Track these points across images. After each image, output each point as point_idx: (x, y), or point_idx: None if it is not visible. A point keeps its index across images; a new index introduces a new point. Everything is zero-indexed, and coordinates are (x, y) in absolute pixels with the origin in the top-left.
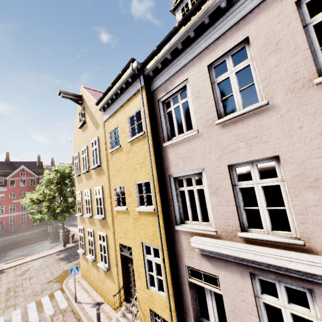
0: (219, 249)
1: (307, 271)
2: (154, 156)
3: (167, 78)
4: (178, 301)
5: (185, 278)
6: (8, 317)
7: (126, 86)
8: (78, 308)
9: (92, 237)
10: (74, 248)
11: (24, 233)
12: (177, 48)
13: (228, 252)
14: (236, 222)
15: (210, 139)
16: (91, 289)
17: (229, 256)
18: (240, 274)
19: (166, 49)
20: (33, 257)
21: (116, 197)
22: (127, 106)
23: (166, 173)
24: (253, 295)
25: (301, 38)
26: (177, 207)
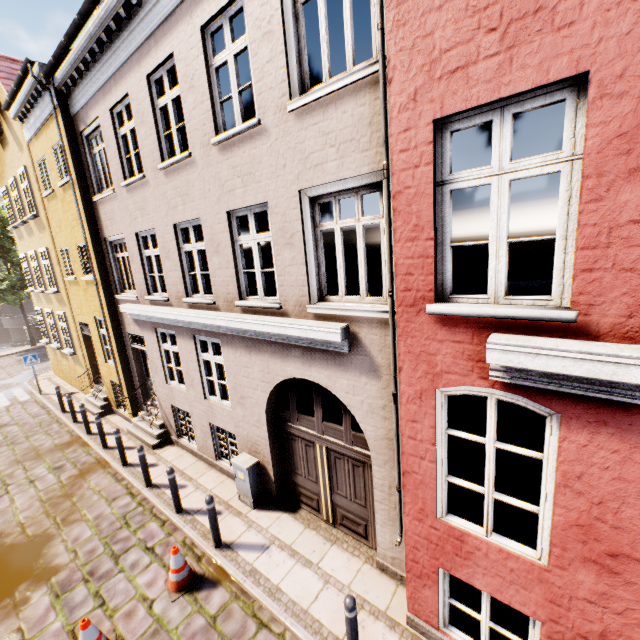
0: (133, 311)
1: (162, 317)
2: (85, 213)
3: (82, 104)
4: (127, 366)
5: (129, 345)
6: None
7: (38, 94)
8: (44, 398)
9: (52, 320)
10: None
11: None
12: (80, 67)
13: (137, 312)
14: (145, 287)
15: (123, 202)
16: (66, 383)
17: (143, 317)
18: (152, 331)
19: (68, 62)
20: None
21: (66, 264)
22: (48, 128)
23: (102, 236)
24: (158, 345)
25: (152, 120)
26: (117, 276)
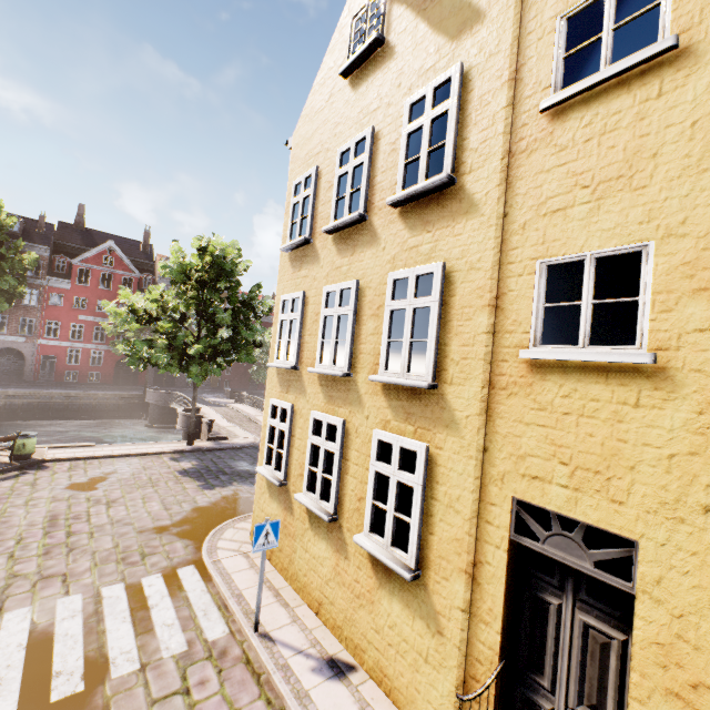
0: None
1: None
2: None
3: None
4: None
5: None
6: (44, 615)
7: None
8: (270, 660)
9: (332, 443)
10: (213, 453)
11: (95, 391)
12: None
13: None
14: None
15: None
16: (294, 594)
17: None
18: None
19: None
20: (116, 449)
21: (541, 309)
22: None
23: None
24: None
25: None
26: None
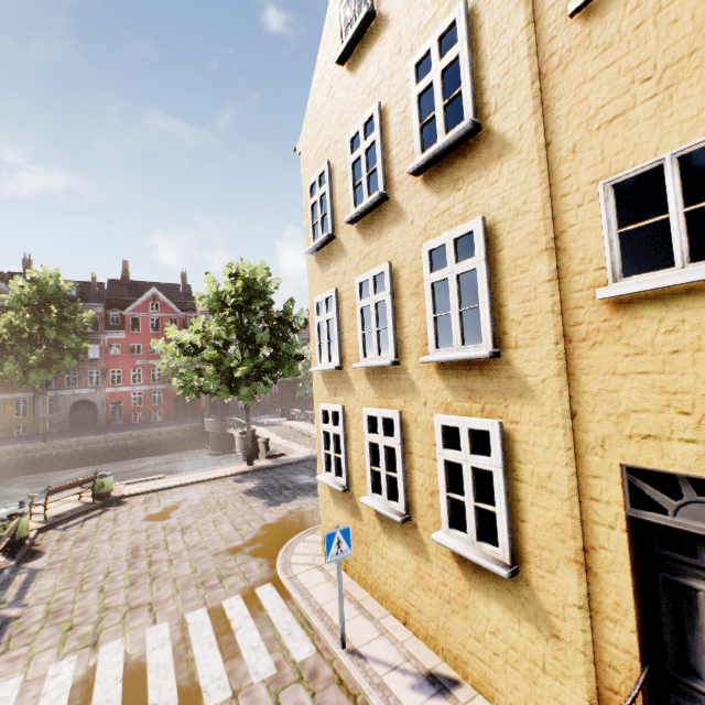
0: None
1: None
2: None
3: None
4: None
5: None
6: (135, 646)
7: None
8: (363, 679)
9: (391, 438)
10: (273, 471)
11: (159, 428)
12: None
13: None
14: None
15: None
16: (377, 605)
17: None
18: None
19: None
20: (183, 478)
21: (615, 237)
22: None
23: None
24: None
25: None
26: None
